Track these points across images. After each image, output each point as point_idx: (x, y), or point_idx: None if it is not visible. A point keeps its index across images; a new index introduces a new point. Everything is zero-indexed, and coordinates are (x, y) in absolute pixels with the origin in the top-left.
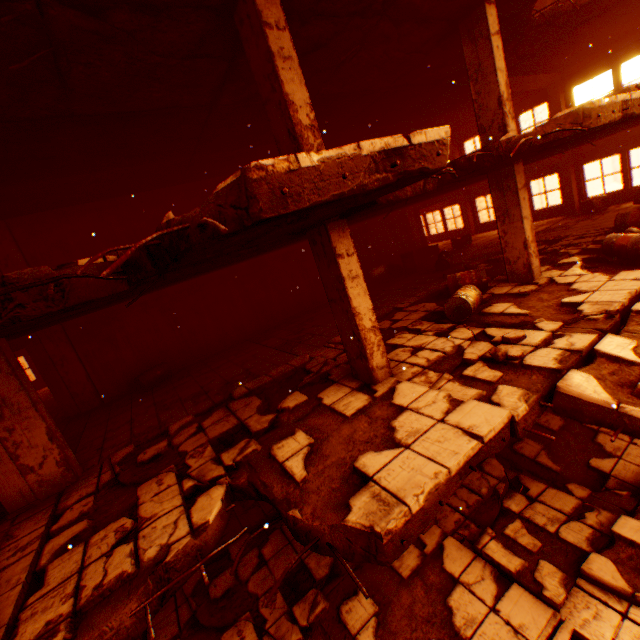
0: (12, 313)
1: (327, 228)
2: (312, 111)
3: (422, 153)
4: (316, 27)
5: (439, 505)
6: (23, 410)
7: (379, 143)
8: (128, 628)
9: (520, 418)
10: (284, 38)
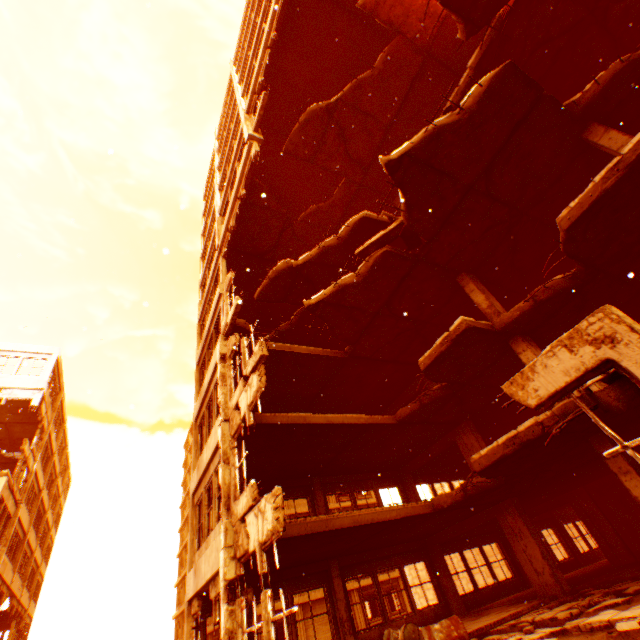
0: (422, 402)
1: (507, 343)
2: (486, 300)
3: (453, 331)
4: (498, 250)
5: (495, 455)
6: (477, 449)
7: (440, 338)
8: (454, 495)
9: (544, 420)
10: (469, 285)
